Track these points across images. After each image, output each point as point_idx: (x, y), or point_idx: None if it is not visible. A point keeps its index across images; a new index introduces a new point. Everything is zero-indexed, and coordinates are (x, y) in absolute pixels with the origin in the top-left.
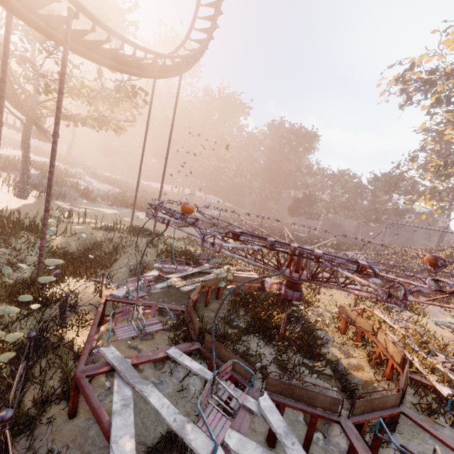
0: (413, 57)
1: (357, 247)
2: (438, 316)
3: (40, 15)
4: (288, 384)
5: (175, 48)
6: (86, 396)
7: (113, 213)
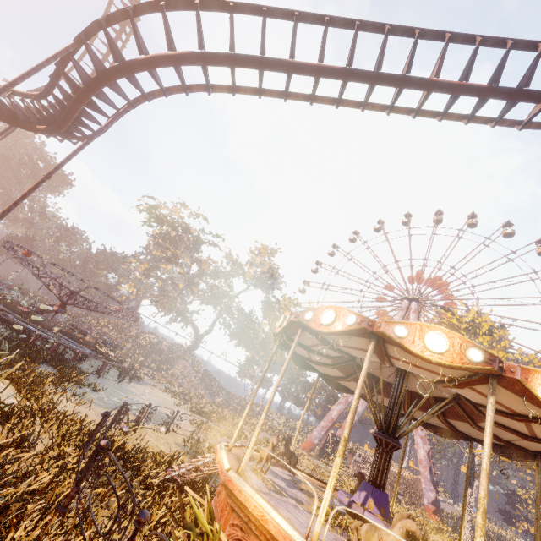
0: (160, 205)
1: None
2: None
3: None
4: (66, 332)
5: None
6: (5, 317)
7: None
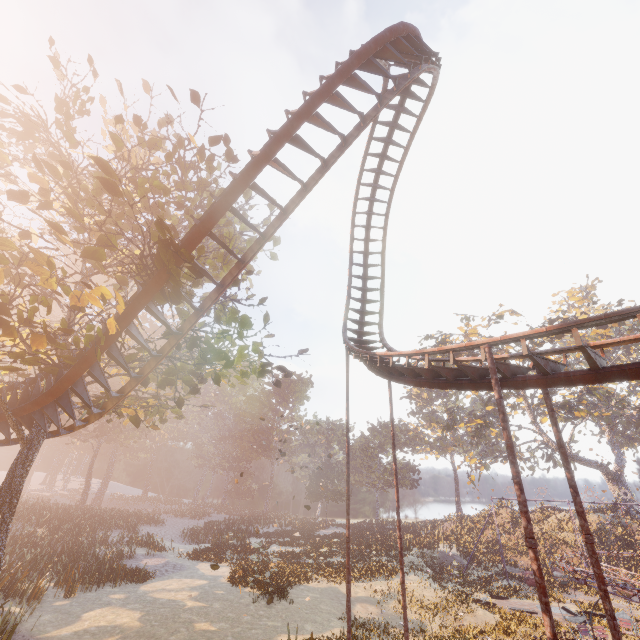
0: (453, 338)
1: (413, 530)
2: (636, 614)
3: (508, 364)
4: None
5: (344, 328)
6: None
7: (140, 620)
